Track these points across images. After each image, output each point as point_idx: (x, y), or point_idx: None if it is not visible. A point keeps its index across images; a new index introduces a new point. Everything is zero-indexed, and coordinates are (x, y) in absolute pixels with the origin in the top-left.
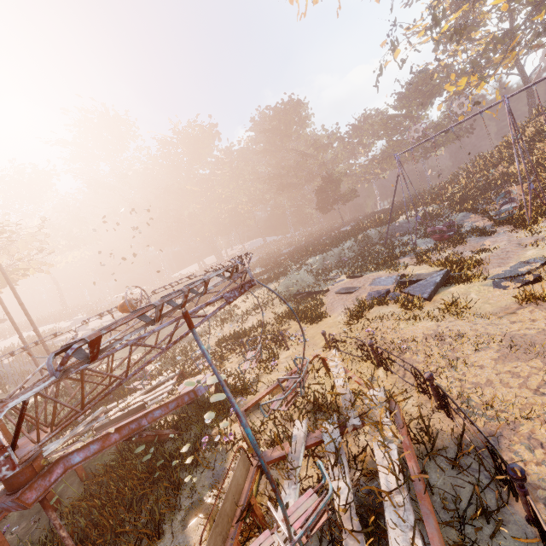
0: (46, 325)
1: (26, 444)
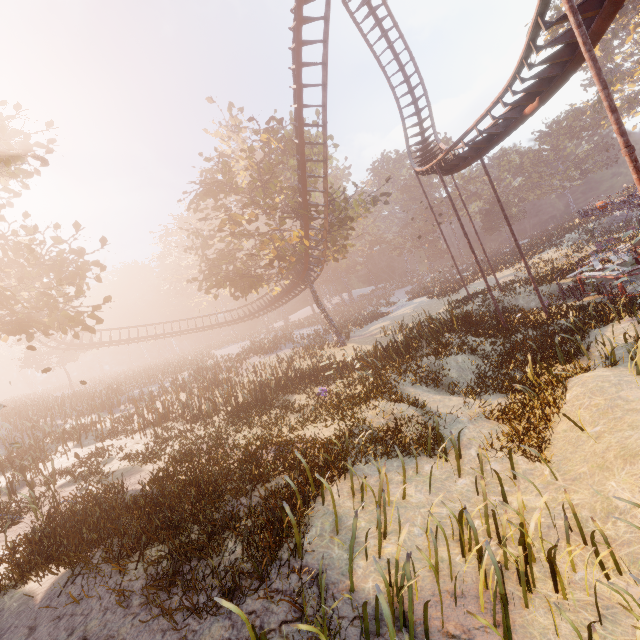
0: (235, 344)
1: None
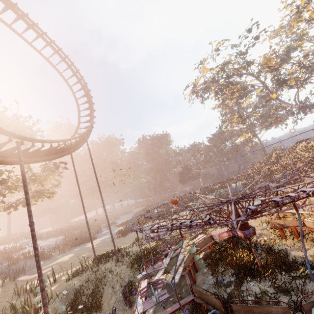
0: None
1: (242, 214)
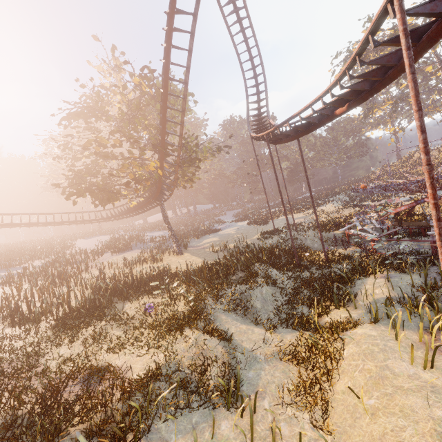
0: (98, 236)
1: None
